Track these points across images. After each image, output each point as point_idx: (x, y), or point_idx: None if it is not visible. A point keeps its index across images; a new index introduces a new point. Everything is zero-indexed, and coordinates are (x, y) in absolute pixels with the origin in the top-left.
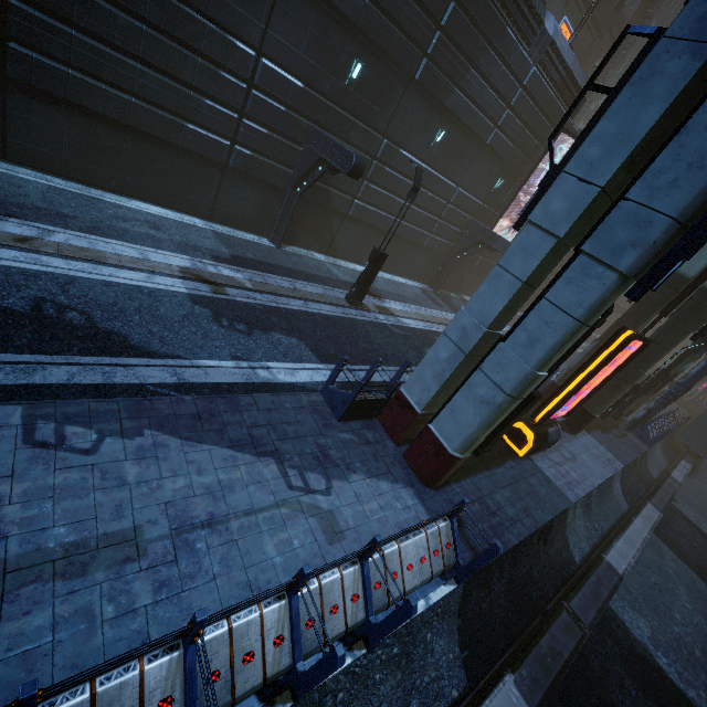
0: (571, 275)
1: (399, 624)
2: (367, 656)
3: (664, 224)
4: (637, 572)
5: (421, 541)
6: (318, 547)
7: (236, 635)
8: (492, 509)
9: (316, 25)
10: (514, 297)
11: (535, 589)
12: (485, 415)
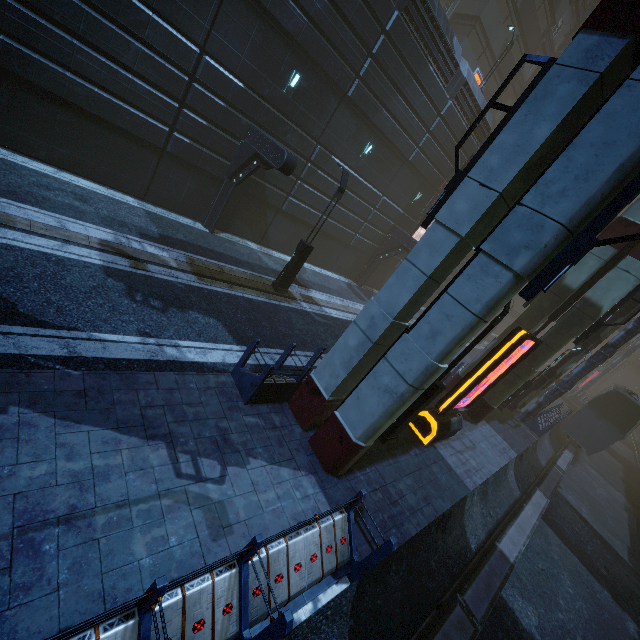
0: (471, 272)
1: None
2: None
3: (554, 229)
4: (527, 558)
5: (313, 537)
6: (199, 544)
7: None
8: (393, 498)
9: (259, 35)
10: (419, 290)
11: (431, 580)
12: (388, 404)
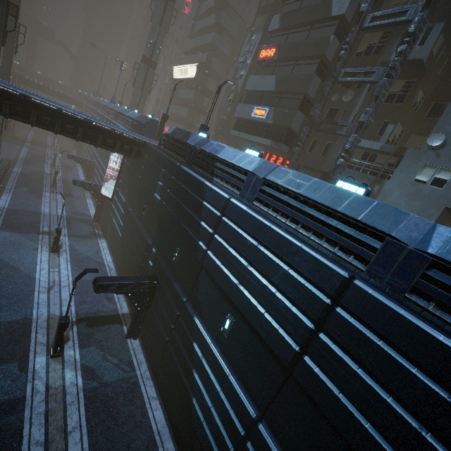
0: None
1: None
2: None
3: None
4: None
5: None
6: None
7: None
8: None
9: None
10: None
11: None
12: None
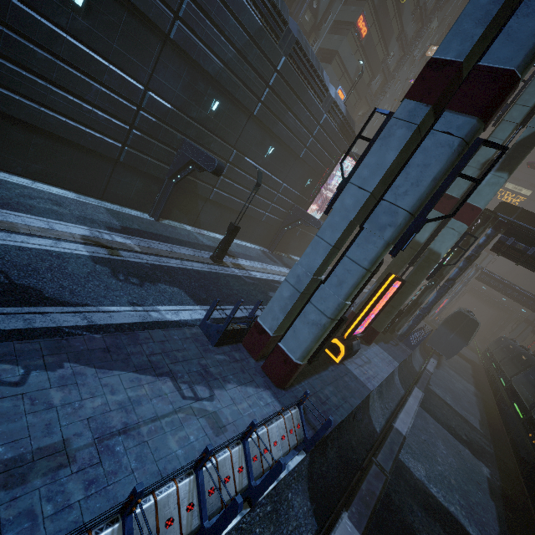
0: (359, 242)
1: (273, 480)
2: (250, 514)
3: (404, 214)
4: (414, 434)
5: (281, 424)
6: (208, 439)
7: (160, 506)
8: (323, 400)
9: (188, 75)
10: (328, 255)
11: (354, 453)
12: (316, 333)
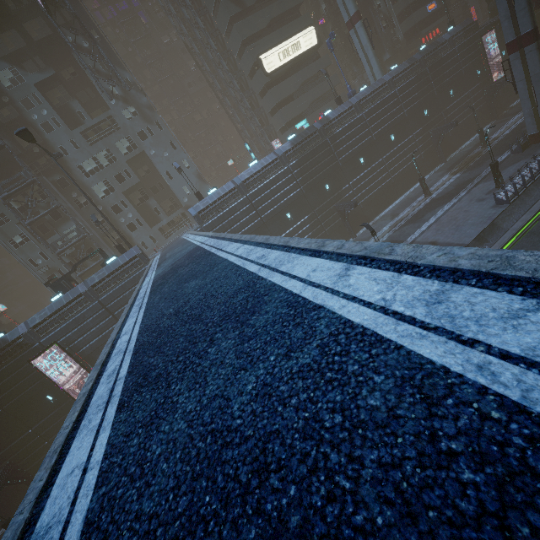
0: (536, 89)
1: None
2: None
3: None
4: None
5: None
6: None
7: None
8: None
9: (414, 117)
10: (530, 101)
11: None
12: None
